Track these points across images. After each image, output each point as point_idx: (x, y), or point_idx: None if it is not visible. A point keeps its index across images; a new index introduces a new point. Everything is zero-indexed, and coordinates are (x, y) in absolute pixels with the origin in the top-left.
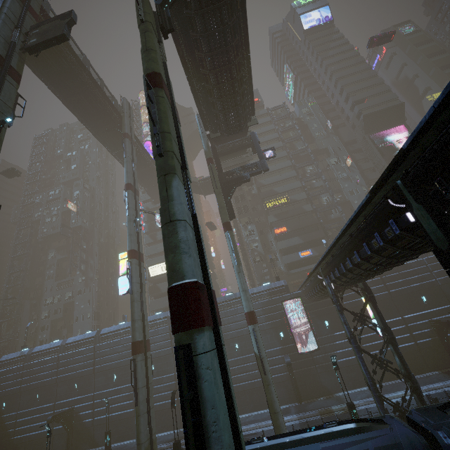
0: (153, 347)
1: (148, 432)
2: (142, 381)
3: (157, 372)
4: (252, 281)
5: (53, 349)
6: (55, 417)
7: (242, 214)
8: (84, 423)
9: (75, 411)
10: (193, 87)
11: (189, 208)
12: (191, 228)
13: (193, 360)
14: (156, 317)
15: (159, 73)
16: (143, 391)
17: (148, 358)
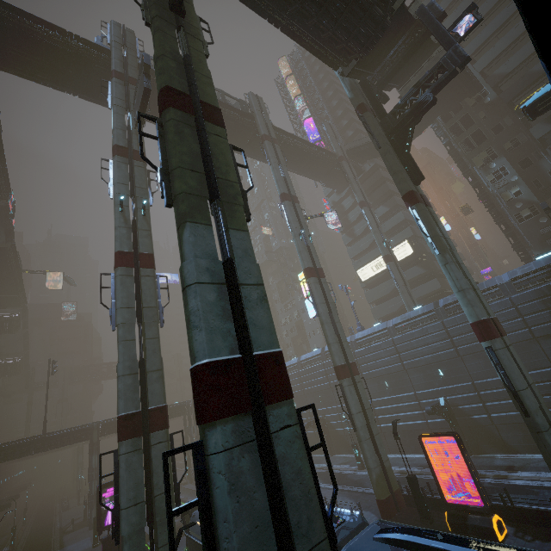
0: (380, 363)
1: (377, 458)
2: (355, 407)
3: (392, 390)
4: (522, 253)
5: (292, 366)
6: (310, 423)
7: (472, 151)
8: (337, 431)
9: (326, 420)
10: (283, 26)
11: (225, 253)
12: (216, 286)
13: (203, 461)
14: (374, 330)
15: (165, 86)
16: (358, 418)
17: (358, 383)
